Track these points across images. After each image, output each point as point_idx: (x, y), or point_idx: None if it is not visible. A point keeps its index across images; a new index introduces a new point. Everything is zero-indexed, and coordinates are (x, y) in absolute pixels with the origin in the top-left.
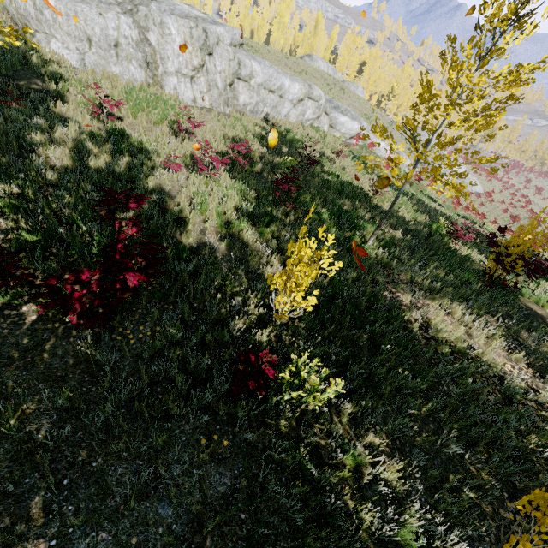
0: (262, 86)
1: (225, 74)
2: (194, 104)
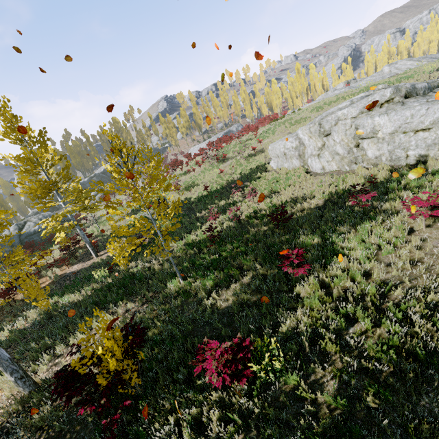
0: (398, 132)
1: (345, 141)
2: (324, 171)
